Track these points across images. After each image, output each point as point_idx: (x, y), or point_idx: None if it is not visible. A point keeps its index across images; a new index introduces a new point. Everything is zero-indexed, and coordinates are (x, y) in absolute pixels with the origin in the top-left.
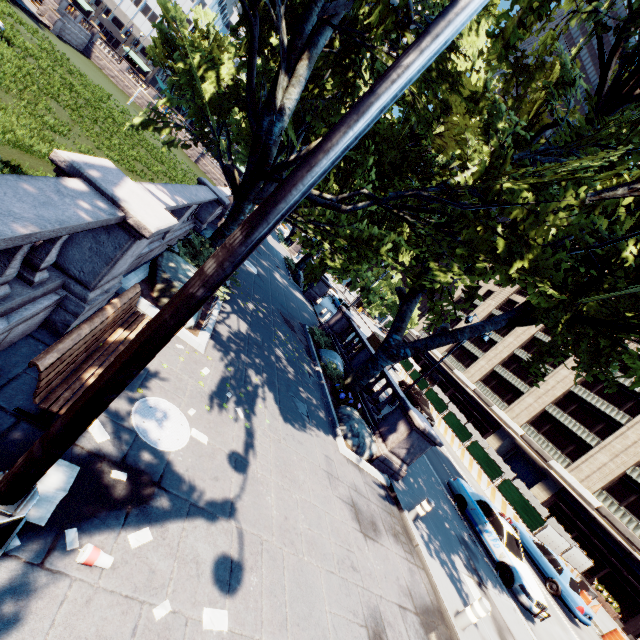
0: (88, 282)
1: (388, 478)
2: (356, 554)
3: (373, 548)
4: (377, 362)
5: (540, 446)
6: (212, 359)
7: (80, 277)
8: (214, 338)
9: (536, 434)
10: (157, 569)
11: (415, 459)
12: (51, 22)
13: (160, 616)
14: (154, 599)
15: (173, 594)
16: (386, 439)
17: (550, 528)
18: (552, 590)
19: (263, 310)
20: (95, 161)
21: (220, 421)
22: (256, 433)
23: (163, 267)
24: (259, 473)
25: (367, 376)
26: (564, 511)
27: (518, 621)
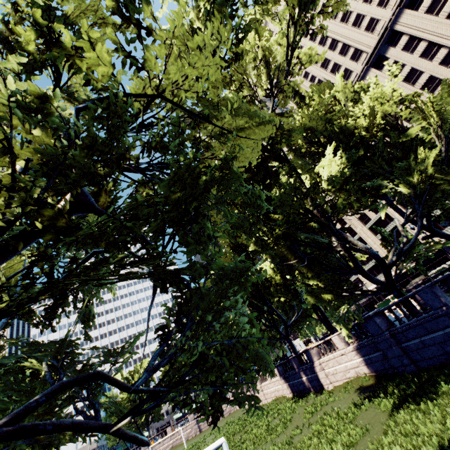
0: None
1: None
2: None
3: None
4: None
5: None
6: None
7: None
8: None
9: (445, 230)
10: None
11: None
12: None
13: None
14: None
15: None
16: None
17: None
18: None
19: None
20: None
21: None
22: None
23: None
24: None
25: None
26: None
27: None
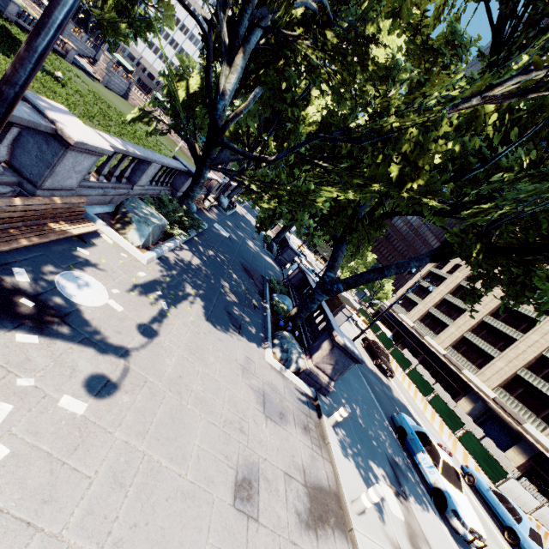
0: (36, 182)
1: (314, 391)
2: (250, 424)
3: (273, 427)
4: (314, 296)
5: (513, 409)
6: (153, 270)
7: (31, 178)
8: (161, 259)
9: (509, 397)
10: (33, 360)
11: (340, 375)
12: (101, 77)
13: (22, 384)
14: (22, 374)
15: (41, 377)
16: (313, 356)
17: (513, 481)
18: (510, 539)
19: (223, 258)
20: (47, 100)
21: (141, 304)
22: (176, 321)
23: (125, 205)
24: (166, 343)
25: (305, 309)
26: (542, 476)
27: (444, 540)
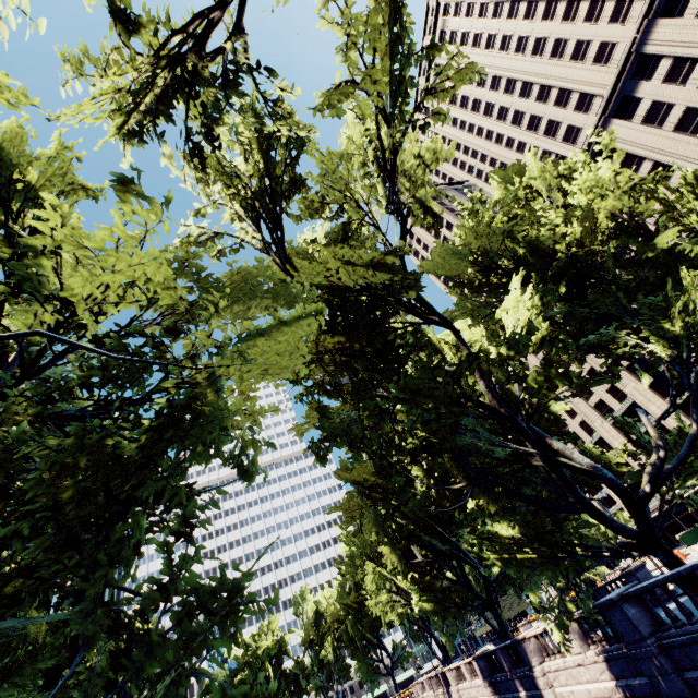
0: None
1: None
2: None
3: None
4: None
5: None
6: None
7: None
8: None
9: None
10: None
11: None
12: None
13: None
14: None
15: None
16: None
17: None
18: None
19: None
20: None
21: None
22: None
23: None
24: None
25: None
26: None
27: None
